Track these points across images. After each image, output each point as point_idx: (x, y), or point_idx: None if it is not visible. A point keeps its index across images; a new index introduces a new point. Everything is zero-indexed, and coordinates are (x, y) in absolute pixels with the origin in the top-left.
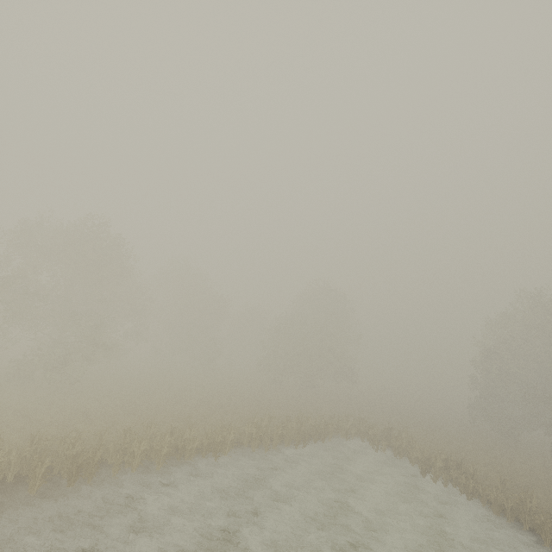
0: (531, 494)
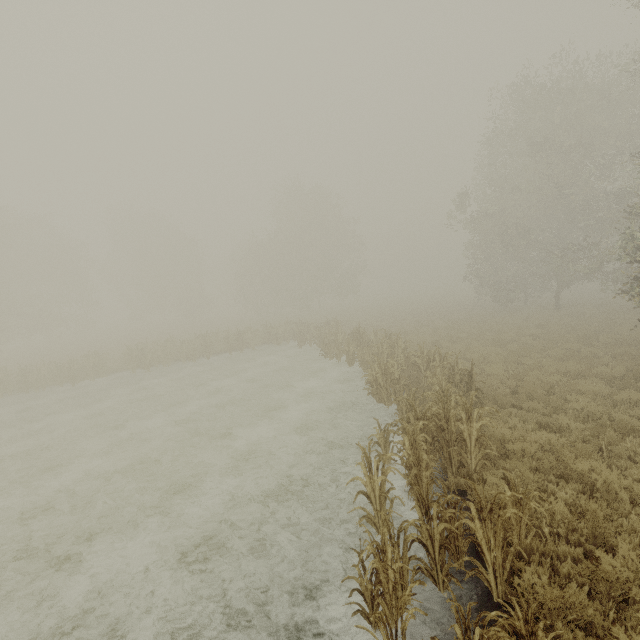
0: (395, 340)
